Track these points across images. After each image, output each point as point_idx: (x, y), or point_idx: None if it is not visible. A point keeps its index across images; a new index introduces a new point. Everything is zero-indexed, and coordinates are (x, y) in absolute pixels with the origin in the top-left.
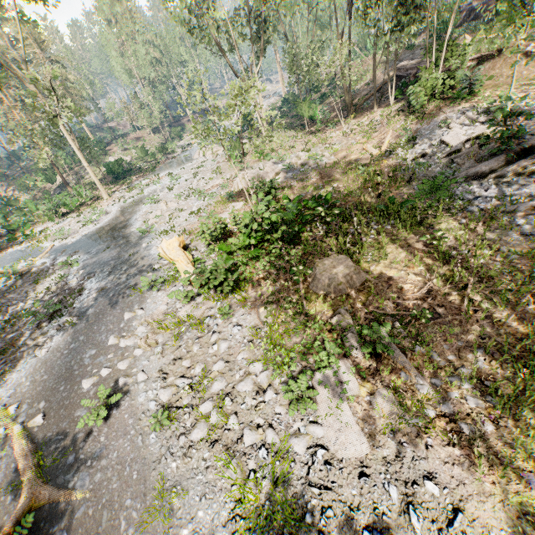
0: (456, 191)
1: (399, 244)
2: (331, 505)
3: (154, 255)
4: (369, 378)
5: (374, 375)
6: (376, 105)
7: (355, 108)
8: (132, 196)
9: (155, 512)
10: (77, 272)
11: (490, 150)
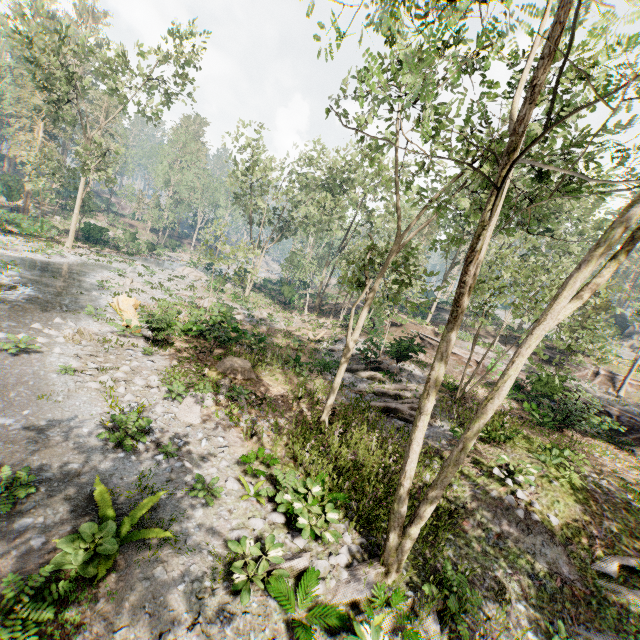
0: (335, 372)
1: (285, 376)
2: (164, 429)
3: (102, 303)
4: (221, 406)
5: (225, 406)
6: (332, 316)
7: (321, 311)
8: (98, 259)
9: (43, 399)
10: (12, 276)
11: (364, 363)
